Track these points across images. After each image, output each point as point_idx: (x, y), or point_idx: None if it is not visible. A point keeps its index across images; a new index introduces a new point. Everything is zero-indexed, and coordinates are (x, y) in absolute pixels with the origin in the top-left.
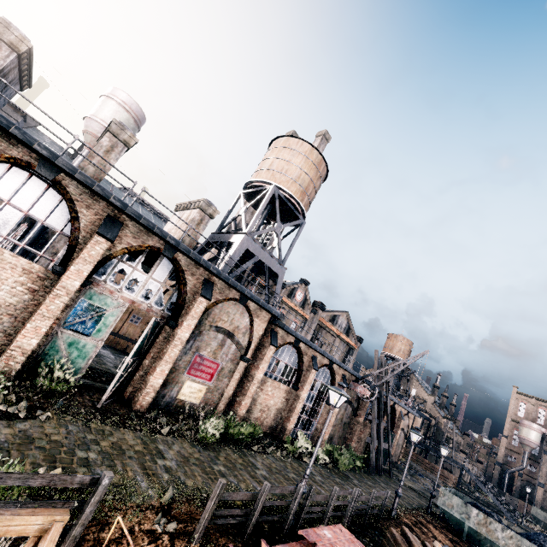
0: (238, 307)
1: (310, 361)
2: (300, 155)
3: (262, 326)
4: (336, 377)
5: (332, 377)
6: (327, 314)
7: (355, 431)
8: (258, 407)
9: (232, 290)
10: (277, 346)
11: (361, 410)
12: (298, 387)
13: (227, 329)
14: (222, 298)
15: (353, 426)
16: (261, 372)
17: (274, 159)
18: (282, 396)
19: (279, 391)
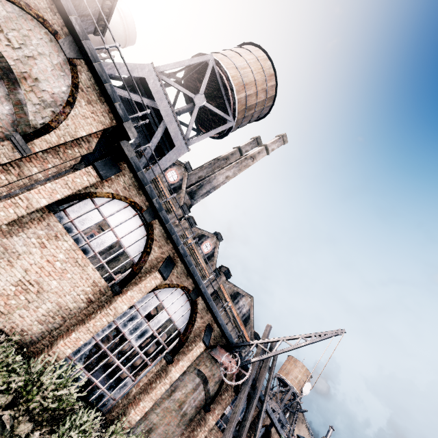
0: (55, 50)
1: (162, 261)
2: (252, 55)
3: (92, 124)
4: (196, 321)
5: (191, 318)
6: (231, 286)
7: (196, 436)
8: (16, 273)
9: (57, 13)
10: (103, 177)
11: (217, 404)
12: (120, 289)
13: (9, 62)
14: (25, 1)
15: (196, 426)
16: (45, 194)
17: (225, 50)
18: (83, 287)
19: (81, 276)
